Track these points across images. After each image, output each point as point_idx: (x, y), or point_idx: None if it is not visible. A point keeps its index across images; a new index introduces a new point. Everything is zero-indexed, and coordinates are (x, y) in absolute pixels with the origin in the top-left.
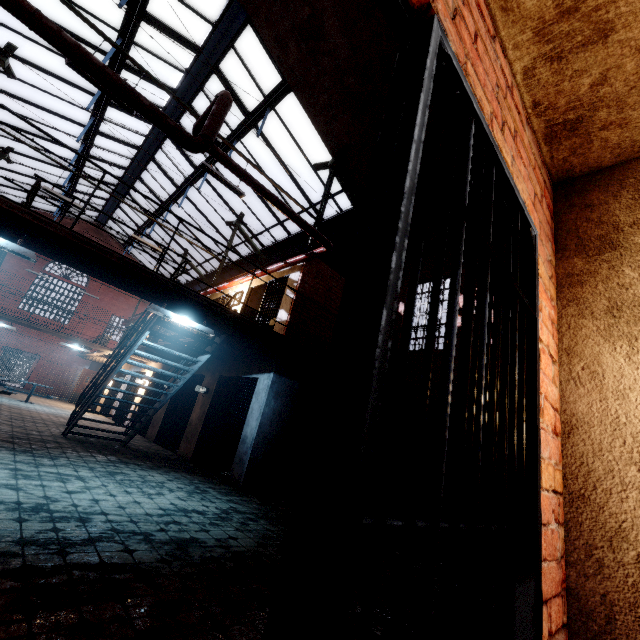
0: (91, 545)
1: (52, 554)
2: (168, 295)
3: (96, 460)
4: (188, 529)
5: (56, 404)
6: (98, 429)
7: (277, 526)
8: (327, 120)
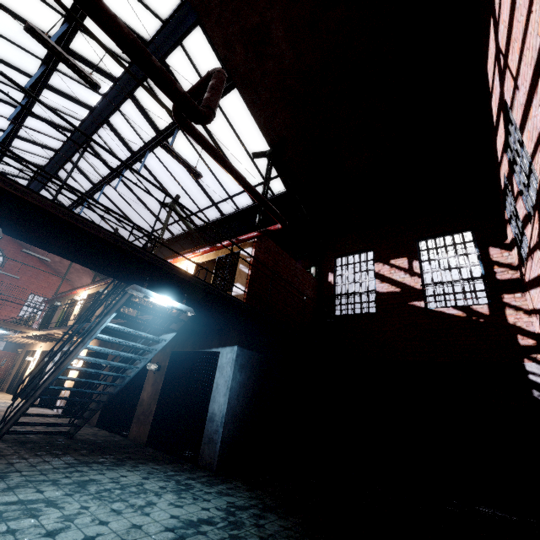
0: None
1: None
2: (150, 274)
3: (53, 467)
4: None
5: None
6: (42, 424)
7: (287, 519)
8: (267, 115)
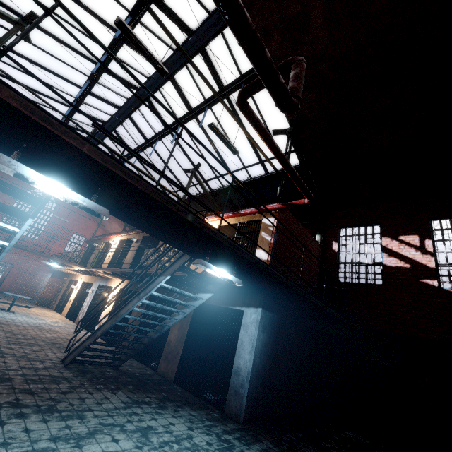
0: None
1: None
2: (213, 249)
3: (114, 406)
4: None
5: (30, 310)
6: (97, 357)
7: None
8: None
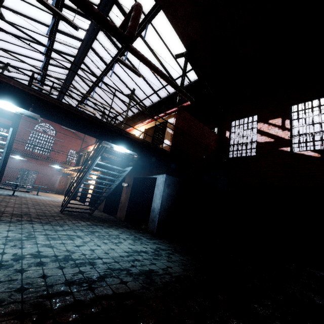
0: (103, 281)
1: (86, 290)
2: (112, 135)
3: (81, 225)
4: (145, 264)
5: (50, 195)
6: (77, 208)
7: (185, 257)
8: (183, 26)
